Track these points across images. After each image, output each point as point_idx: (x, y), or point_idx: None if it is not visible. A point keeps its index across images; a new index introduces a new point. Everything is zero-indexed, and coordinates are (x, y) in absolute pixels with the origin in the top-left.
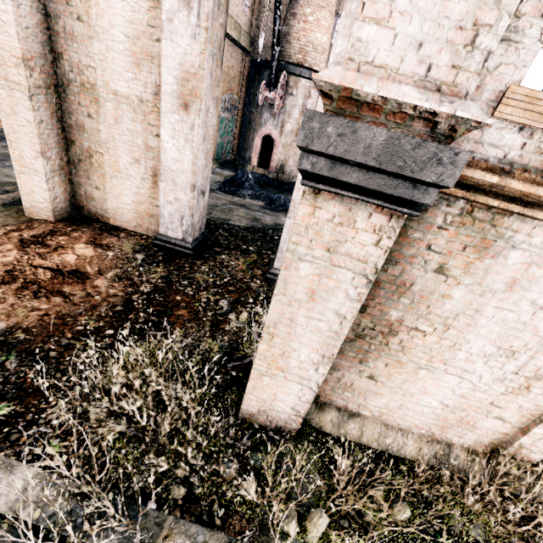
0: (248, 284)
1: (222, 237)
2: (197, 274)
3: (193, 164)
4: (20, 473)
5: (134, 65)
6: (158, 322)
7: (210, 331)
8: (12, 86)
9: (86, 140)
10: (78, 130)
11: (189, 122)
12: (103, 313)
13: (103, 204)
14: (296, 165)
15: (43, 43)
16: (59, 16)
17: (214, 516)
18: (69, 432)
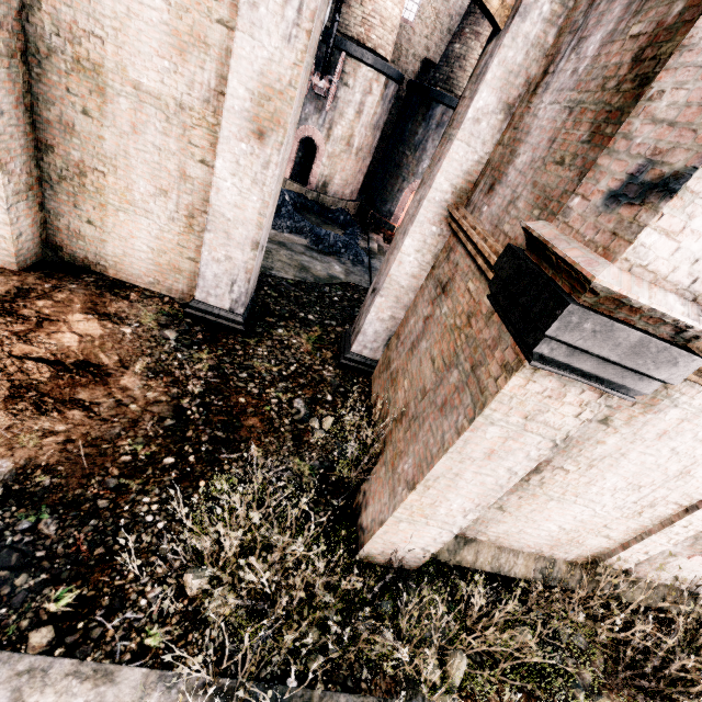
0: (320, 373)
1: (271, 300)
2: (255, 361)
3: (261, 214)
4: (126, 680)
5: (175, 50)
6: (227, 440)
7: (294, 446)
8: None
9: (77, 148)
10: (62, 130)
11: (263, 157)
12: (151, 432)
13: (99, 247)
14: (343, 184)
15: None
16: None
17: (358, 679)
18: (165, 612)
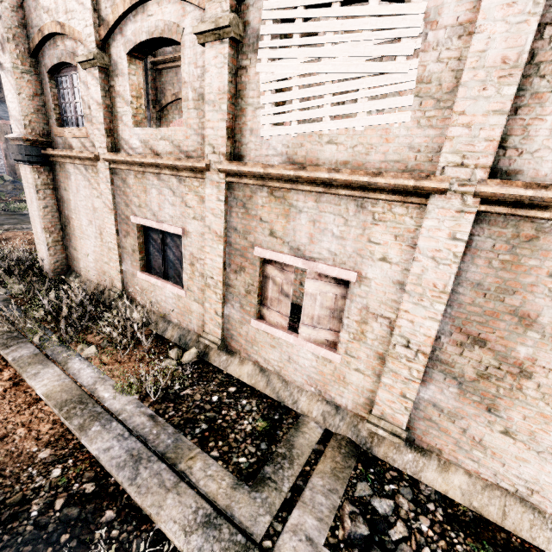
0: None
1: None
2: None
3: None
4: None
5: None
6: None
7: None
8: None
9: None
10: None
11: None
12: None
13: None
14: None
15: None
16: None
17: None
18: None
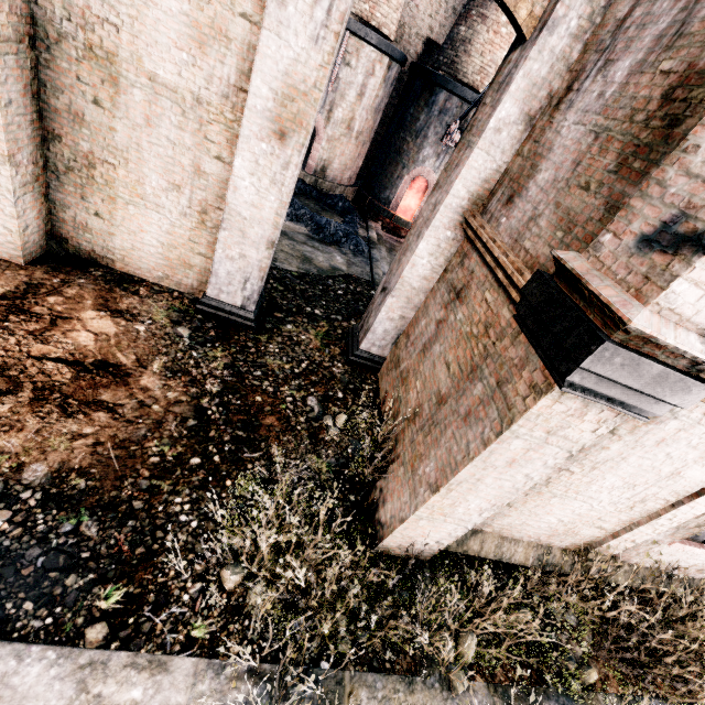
0: (330, 370)
1: (278, 294)
2: (267, 358)
3: (278, 214)
4: (178, 669)
5: (194, 43)
6: (248, 439)
7: (311, 444)
8: None
9: (86, 139)
10: (70, 120)
11: (283, 158)
12: (175, 432)
13: (107, 240)
14: (342, 169)
15: None
16: None
17: (382, 660)
18: (207, 606)
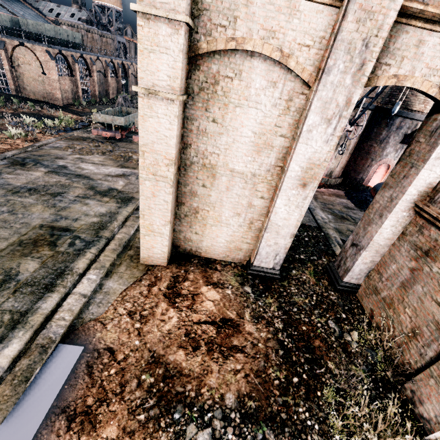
0: (329, 298)
1: None
2: (294, 297)
3: (298, 221)
4: None
5: (254, 152)
6: (313, 359)
7: (346, 357)
8: (158, 179)
9: (196, 202)
10: (190, 195)
11: (303, 195)
12: (277, 361)
13: (199, 244)
14: None
15: (180, 140)
16: (196, 119)
17: None
18: None
